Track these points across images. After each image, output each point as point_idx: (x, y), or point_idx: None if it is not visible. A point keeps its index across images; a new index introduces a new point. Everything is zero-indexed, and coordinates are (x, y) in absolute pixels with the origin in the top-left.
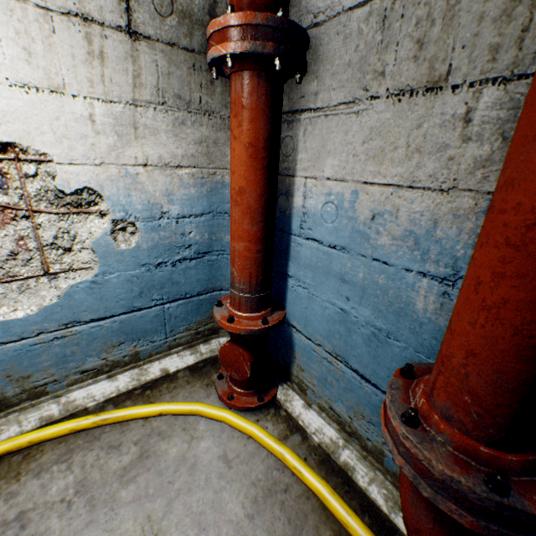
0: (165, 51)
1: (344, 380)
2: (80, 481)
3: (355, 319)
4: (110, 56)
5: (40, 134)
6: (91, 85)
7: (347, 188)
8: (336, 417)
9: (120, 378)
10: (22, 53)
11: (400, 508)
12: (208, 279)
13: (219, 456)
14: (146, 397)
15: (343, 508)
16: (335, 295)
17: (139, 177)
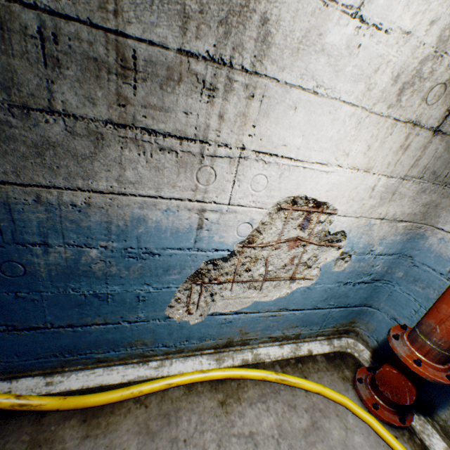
0: (448, 141)
1: None
2: (279, 426)
3: None
4: (411, 147)
5: (341, 197)
6: (386, 166)
7: None
8: None
9: (284, 347)
10: (364, 148)
11: None
12: (365, 297)
13: None
14: (299, 369)
15: None
16: None
17: (373, 226)
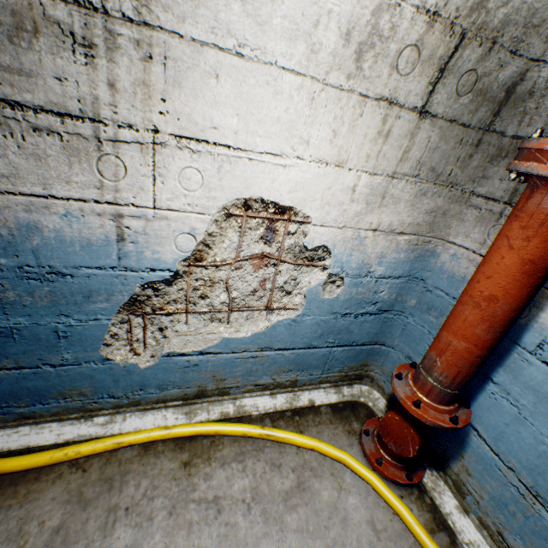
0: (442, 127)
1: (538, 524)
2: (254, 488)
3: None
4: (394, 134)
5: (312, 200)
6: (366, 160)
7: None
8: (503, 546)
9: (277, 397)
10: (329, 134)
11: None
12: (375, 333)
13: (367, 521)
14: (295, 422)
15: None
16: None
17: (365, 239)
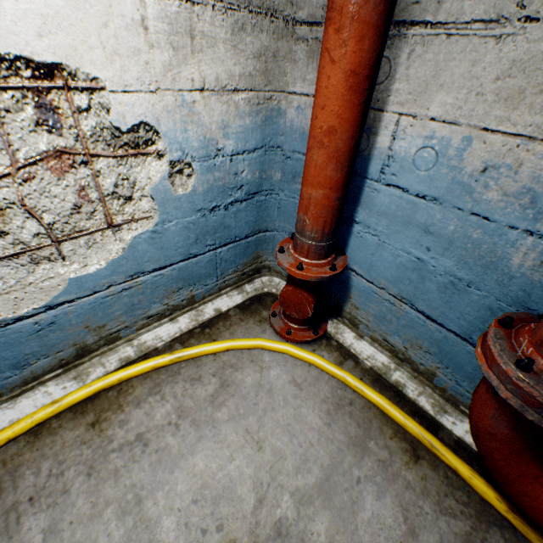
0: None
1: (406, 319)
2: (178, 408)
3: (432, 268)
4: None
5: (88, 50)
6: None
7: (457, 133)
8: (389, 347)
9: (180, 320)
10: None
11: (445, 412)
12: (255, 221)
13: (290, 382)
14: (207, 335)
15: (401, 414)
16: (413, 245)
17: (195, 106)
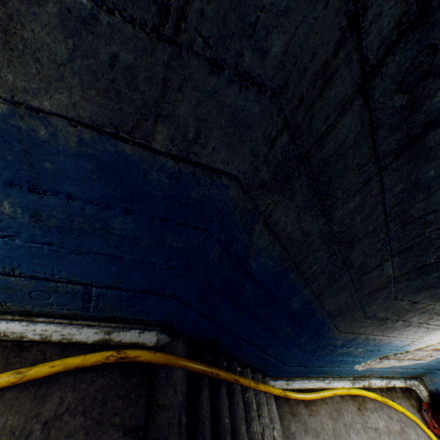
0: None
1: None
2: (386, 427)
3: None
4: None
5: None
6: None
7: None
8: None
9: (382, 381)
10: None
11: None
12: None
13: None
14: (389, 394)
15: None
16: None
17: None
